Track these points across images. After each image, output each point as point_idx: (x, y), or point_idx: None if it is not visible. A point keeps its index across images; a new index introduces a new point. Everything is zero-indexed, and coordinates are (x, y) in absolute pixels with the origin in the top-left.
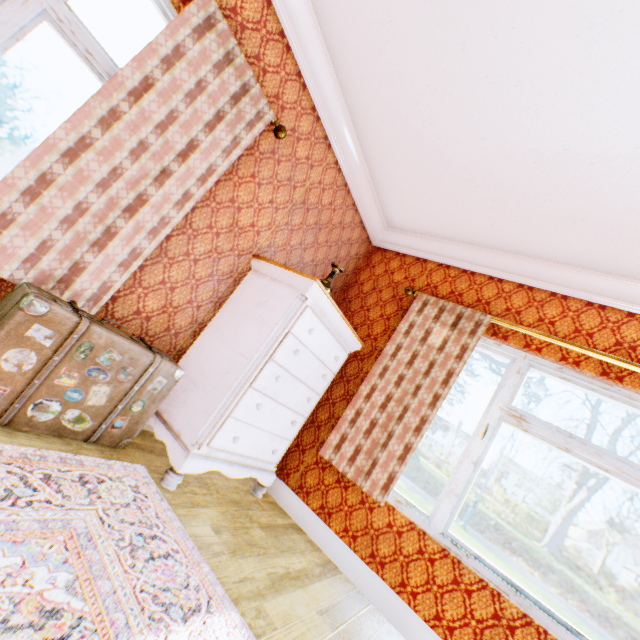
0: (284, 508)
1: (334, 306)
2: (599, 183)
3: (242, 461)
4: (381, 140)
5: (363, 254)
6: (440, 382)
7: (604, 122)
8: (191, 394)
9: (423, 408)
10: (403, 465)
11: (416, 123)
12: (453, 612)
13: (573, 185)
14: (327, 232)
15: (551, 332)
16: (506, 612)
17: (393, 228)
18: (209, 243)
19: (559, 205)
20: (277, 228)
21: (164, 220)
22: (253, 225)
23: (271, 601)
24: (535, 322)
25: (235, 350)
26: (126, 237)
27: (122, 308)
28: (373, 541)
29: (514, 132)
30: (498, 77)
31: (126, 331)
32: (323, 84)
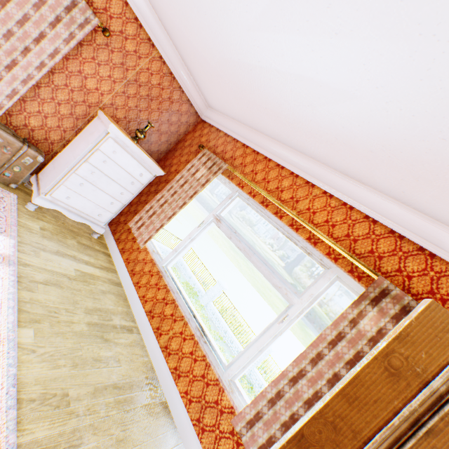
0: (109, 247)
1: (132, 142)
2: (259, 83)
3: (78, 213)
4: (181, 44)
5: (193, 123)
6: (189, 197)
7: (242, 43)
8: (51, 173)
9: (177, 208)
10: (156, 233)
11: (187, 34)
12: (150, 295)
13: (252, 84)
14: (158, 103)
15: (253, 178)
16: (168, 298)
17: (212, 108)
18: (67, 95)
19: (255, 97)
20: (116, 94)
21: (30, 76)
22: (98, 89)
23: (48, 254)
24: (249, 172)
25: (73, 154)
26: (8, 82)
27: (16, 121)
28: (135, 265)
29: (219, 45)
30: (198, 8)
31: (20, 134)
32: (140, 3)
